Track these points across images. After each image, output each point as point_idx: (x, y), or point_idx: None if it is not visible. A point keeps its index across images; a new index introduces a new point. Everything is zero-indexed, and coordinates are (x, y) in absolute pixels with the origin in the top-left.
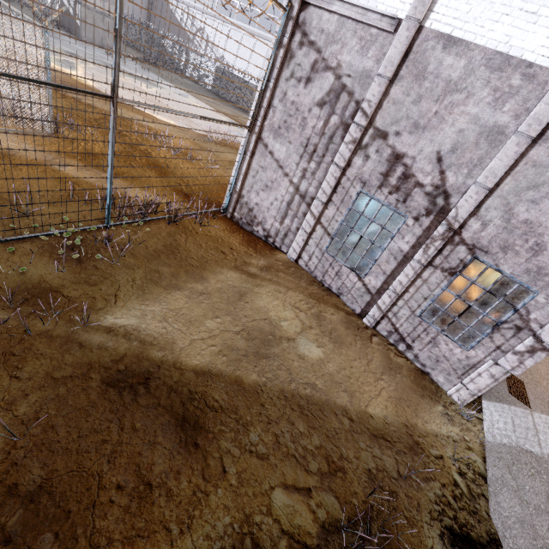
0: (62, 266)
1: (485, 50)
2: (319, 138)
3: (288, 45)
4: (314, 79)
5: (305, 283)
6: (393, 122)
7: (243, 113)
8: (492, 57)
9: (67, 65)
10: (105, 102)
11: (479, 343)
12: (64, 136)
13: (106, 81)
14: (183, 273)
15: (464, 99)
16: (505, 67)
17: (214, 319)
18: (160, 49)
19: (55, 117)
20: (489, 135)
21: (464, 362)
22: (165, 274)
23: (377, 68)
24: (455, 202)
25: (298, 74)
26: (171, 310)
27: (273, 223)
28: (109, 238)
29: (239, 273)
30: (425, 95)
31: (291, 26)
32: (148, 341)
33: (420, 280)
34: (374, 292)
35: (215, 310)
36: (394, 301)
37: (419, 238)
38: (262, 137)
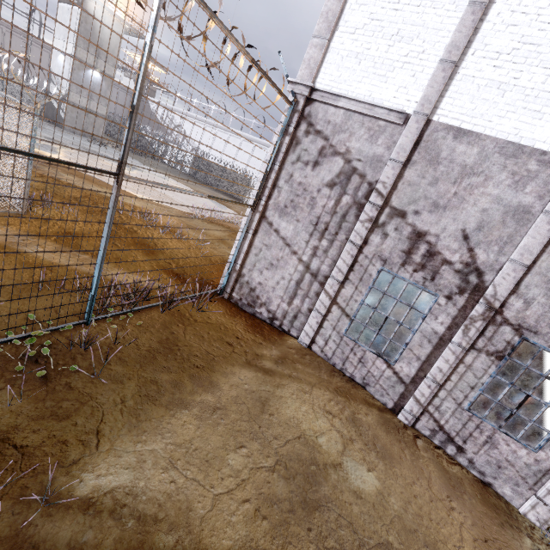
0: (17, 391)
1: (496, 140)
2: (330, 216)
3: (294, 133)
4: (322, 162)
5: (326, 374)
6: (410, 201)
7: (219, 193)
8: (505, 145)
9: (47, 149)
10: (86, 182)
11: (547, 442)
12: (38, 215)
13: (113, 156)
14: (187, 380)
15: (483, 182)
16: (519, 154)
17: (237, 450)
18: (140, 139)
19: (29, 195)
20: (515, 214)
21: (534, 467)
22: (165, 385)
23: (388, 153)
24: (490, 280)
25: (304, 158)
26: (178, 444)
27: (279, 304)
28: (90, 339)
29: (253, 370)
30: (442, 178)
31: (296, 117)
32: (151, 515)
33: (463, 365)
34: (408, 381)
35: (237, 435)
36: (435, 392)
37: (454, 319)
38: (267, 216)
